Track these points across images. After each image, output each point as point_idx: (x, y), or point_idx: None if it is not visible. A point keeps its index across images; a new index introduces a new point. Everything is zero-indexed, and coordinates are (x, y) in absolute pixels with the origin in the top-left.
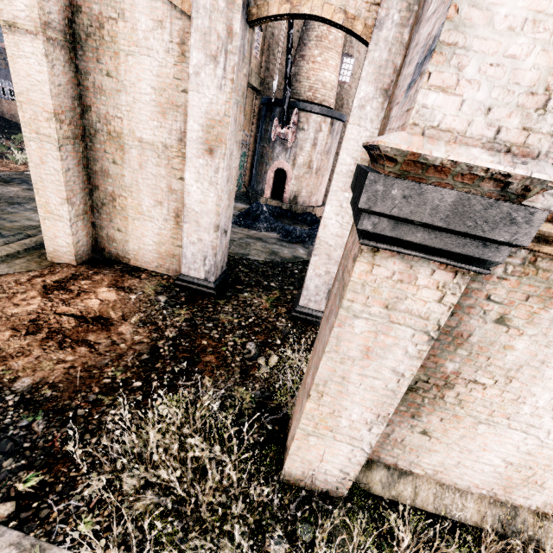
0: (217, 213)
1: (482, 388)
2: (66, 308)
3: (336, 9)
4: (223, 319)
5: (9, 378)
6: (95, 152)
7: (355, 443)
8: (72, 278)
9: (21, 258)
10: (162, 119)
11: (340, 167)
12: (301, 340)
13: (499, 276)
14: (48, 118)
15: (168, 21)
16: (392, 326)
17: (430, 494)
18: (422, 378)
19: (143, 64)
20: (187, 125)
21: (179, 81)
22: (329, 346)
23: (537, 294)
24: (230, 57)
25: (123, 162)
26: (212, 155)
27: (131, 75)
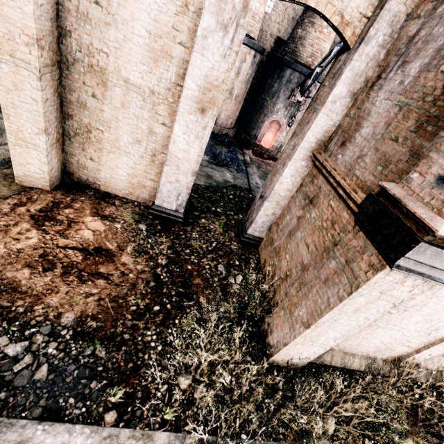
0: (197, 162)
1: (390, 314)
2: (66, 240)
3: (336, 11)
4: (195, 245)
5: (54, 315)
6: (71, 81)
7: (323, 346)
8: (54, 207)
9: None
10: (152, 65)
11: (305, 143)
12: (250, 260)
13: None
14: (29, 43)
15: None
16: (378, 300)
17: (339, 358)
18: None
19: (141, 3)
20: (184, 83)
21: (177, 32)
22: (337, 308)
23: None
24: (240, 30)
25: (103, 98)
26: (204, 114)
27: (125, 11)
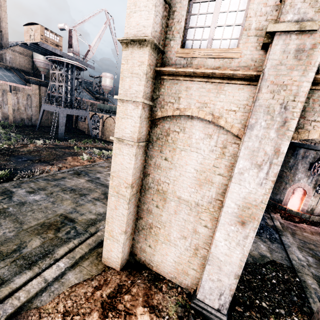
0: (239, 266)
1: None
2: None
3: None
4: None
5: None
6: (145, 198)
7: None
8: (118, 291)
9: (86, 260)
10: (198, 188)
11: None
12: None
13: None
14: (127, 187)
15: (215, 134)
16: None
17: None
18: None
19: (192, 156)
20: (224, 203)
21: (216, 168)
22: None
23: None
24: (273, 166)
25: (163, 207)
26: (244, 225)
27: (181, 161)
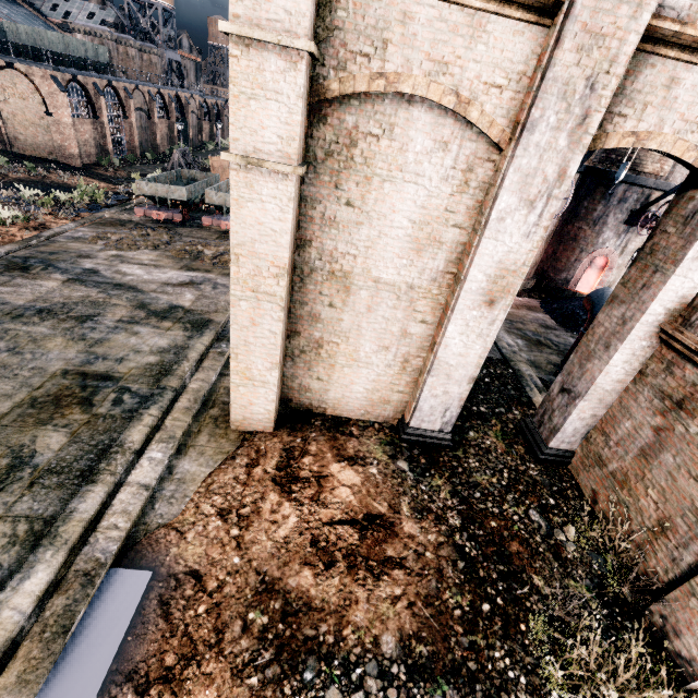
0: (477, 366)
1: None
2: (327, 511)
3: (690, 147)
4: (482, 481)
5: (370, 642)
6: (304, 294)
7: None
8: (289, 457)
9: (199, 434)
10: (414, 257)
11: (647, 317)
12: (567, 491)
13: None
14: (278, 274)
15: (455, 142)
16: None
17: None
18: None
19: (405, 192)
20: (467, 275)
21: (451, 214)
22: None
23: None
24: (552, 202)
25: (343, 305)
26: (492, 306)
27: (383, 205)
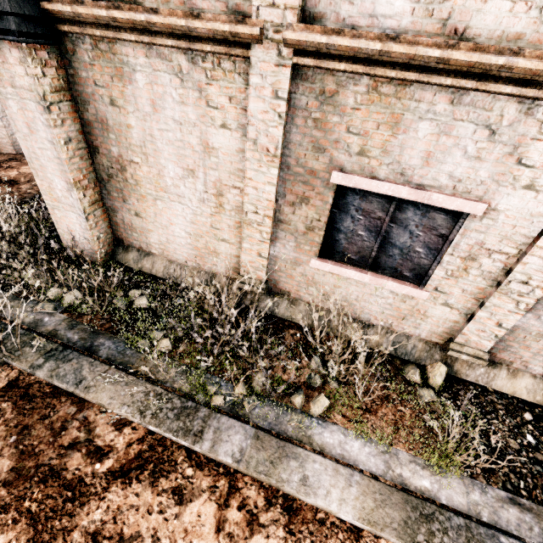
0: None
1: (139, 167)
2: None
3: None
4: None
5: None
6: None
7: (74, 211)
8: (7, 161)
9: None
10: None
11: None
12: None
13: (90, 63)
14: None
15: None
16: (24, 102)
17: (162, 267)
18: (109, 164)
19: None
20: None
21: None
22: (14, 128)
23: (115, 74)
24: None
25: None
26: None
27: None
